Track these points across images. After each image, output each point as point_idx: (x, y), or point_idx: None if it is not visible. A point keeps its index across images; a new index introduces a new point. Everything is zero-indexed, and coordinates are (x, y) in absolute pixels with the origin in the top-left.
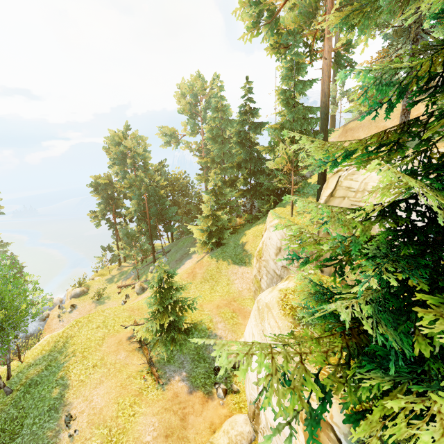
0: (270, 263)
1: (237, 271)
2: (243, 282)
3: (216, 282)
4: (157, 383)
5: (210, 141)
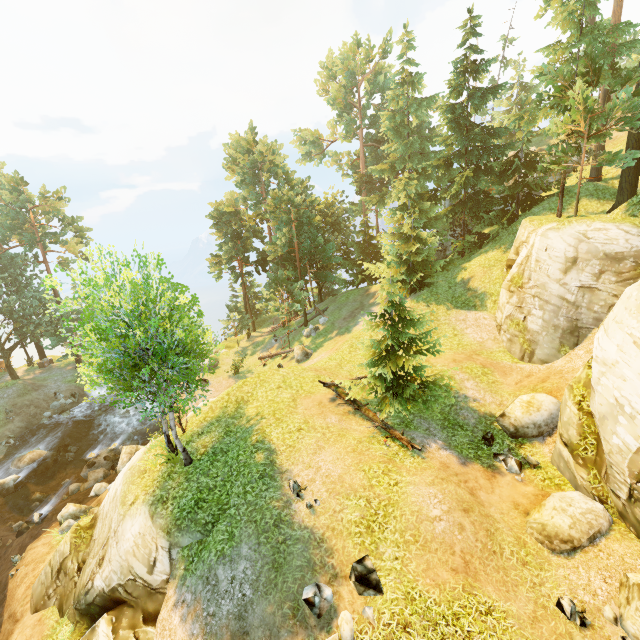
0: (550, 288)
1: (466, 317)
2: (480, 330)
3: (435, 332)
4: (410, 448)
5: (391, 134)
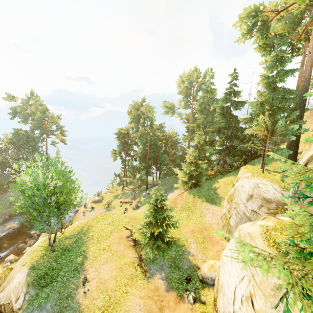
0: (240, 206)
1: (209, 208)
2: (213, 217)
3: (192, 212)
4: (144, 274)
5: (198, 112)
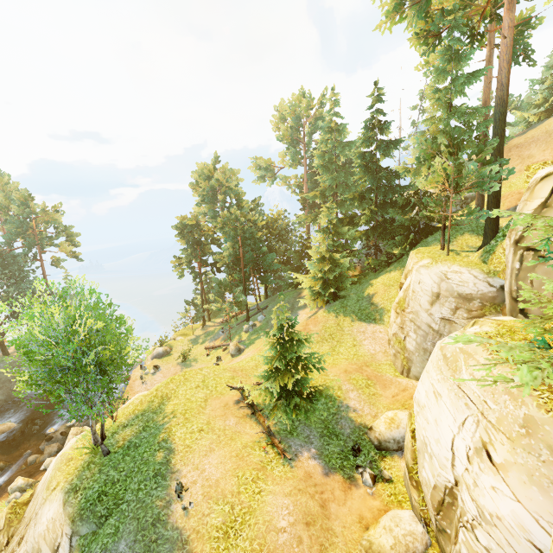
0: (421, 316)
1: (365, 330)
2: (374, 343)
3: (338, 342)
4: (282, 457)
5: (321, 169)
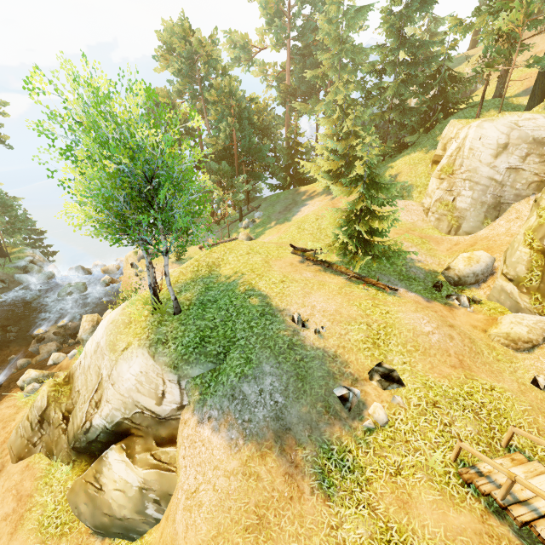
0: (481, 171)
1: (397, 204)
2: (410, 214)
3: None
4: (388, 289)
5: (328, 39)
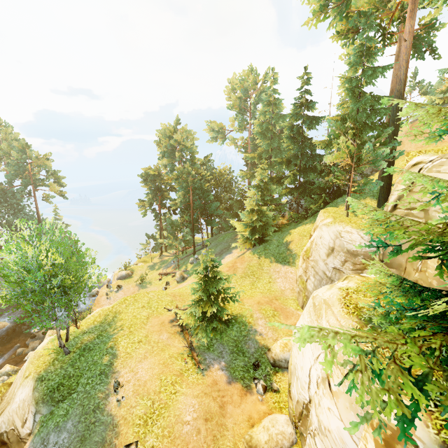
0: (319, 264)
1: (280, 270)
2: (285, 281)
3: (257, 278)
4: (197, 367)
5: (259, 136)
